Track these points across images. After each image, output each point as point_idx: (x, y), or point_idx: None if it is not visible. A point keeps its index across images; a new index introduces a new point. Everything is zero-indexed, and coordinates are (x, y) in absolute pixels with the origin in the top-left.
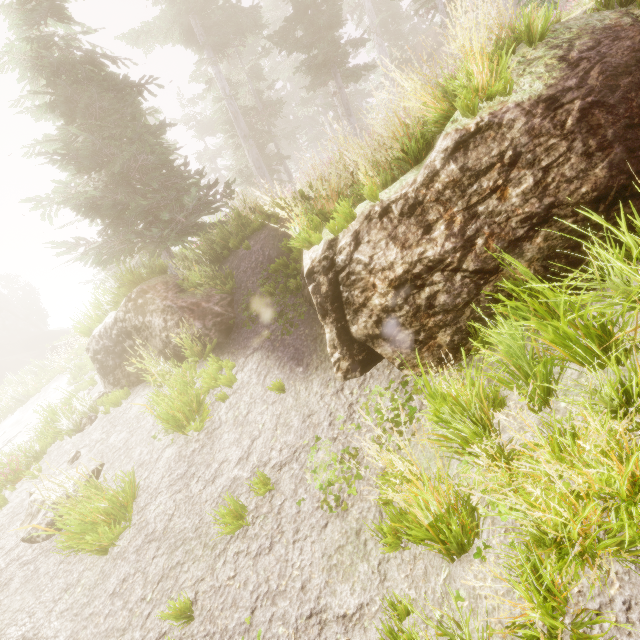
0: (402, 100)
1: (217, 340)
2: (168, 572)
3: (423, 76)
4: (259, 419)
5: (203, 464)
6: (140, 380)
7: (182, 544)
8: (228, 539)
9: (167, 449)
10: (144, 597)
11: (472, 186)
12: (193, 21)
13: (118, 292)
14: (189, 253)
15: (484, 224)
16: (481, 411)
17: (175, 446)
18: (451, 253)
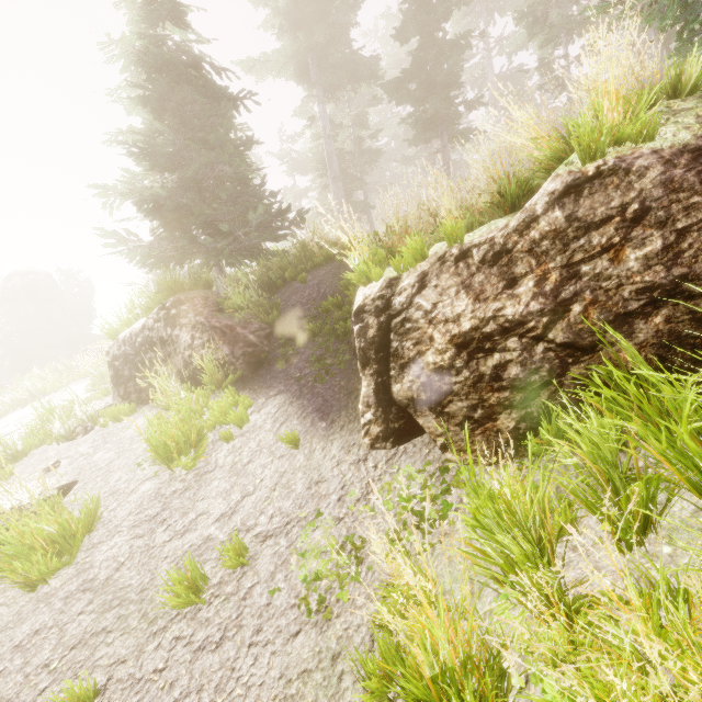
0: (509, 140)
1: (242, 372)
2: (88, 638)
3: (539, 119)
4: (259, 472)
5: (179, 510)
6: (151, 399)
7: (118, 605)
8: (173, 615)
9: (147, 482)
10: (48, 663)
11: (578, 240)
12: (311, 60)
13: (154, 297)
14: (244, 278)
15: (586, 287)
16: (541, 528)
17: (156, 480)
18: (536, 316)
